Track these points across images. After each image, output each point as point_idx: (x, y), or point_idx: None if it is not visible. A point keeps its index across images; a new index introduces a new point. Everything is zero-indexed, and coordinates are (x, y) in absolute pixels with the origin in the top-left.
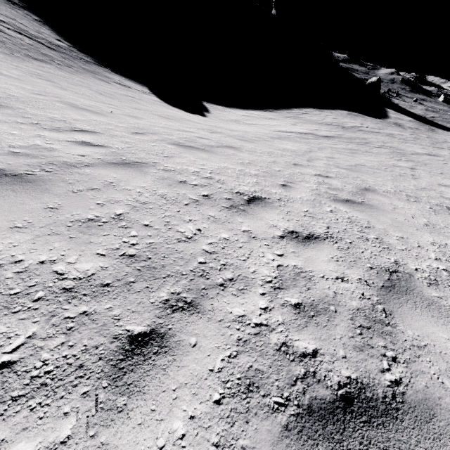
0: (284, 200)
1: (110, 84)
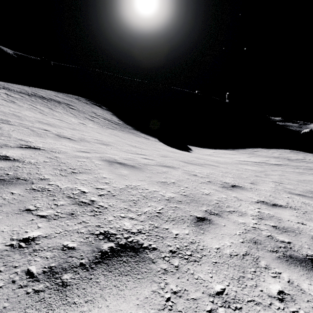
0: (253, 188)
1: (140, 137)
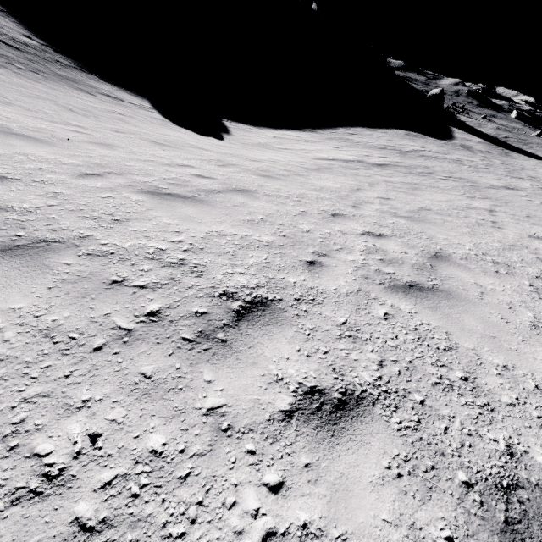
0: (307, 299)
1: (93, 95)
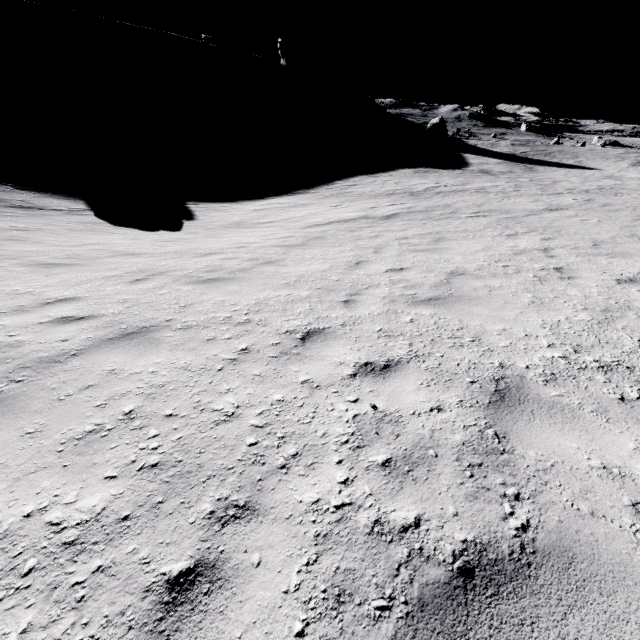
0: None
1: None
